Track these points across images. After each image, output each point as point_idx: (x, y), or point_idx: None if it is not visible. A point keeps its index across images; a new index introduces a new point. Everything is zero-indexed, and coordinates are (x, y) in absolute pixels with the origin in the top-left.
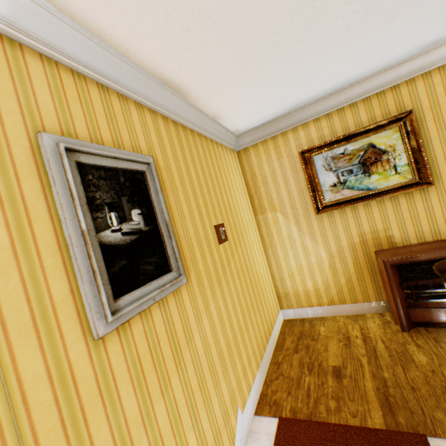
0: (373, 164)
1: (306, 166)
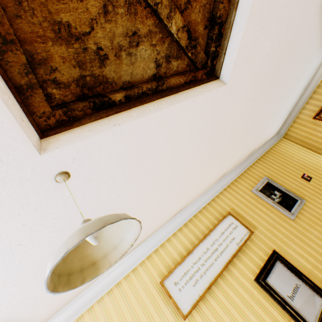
0: None
1: None
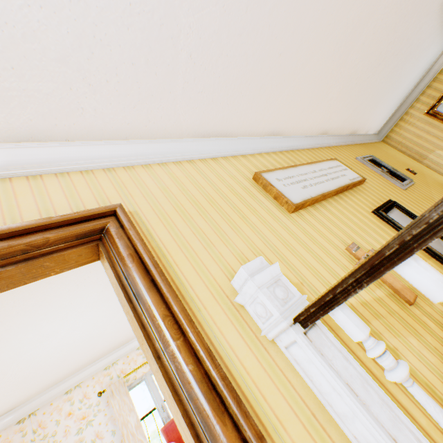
0: None
1: (435, 117)
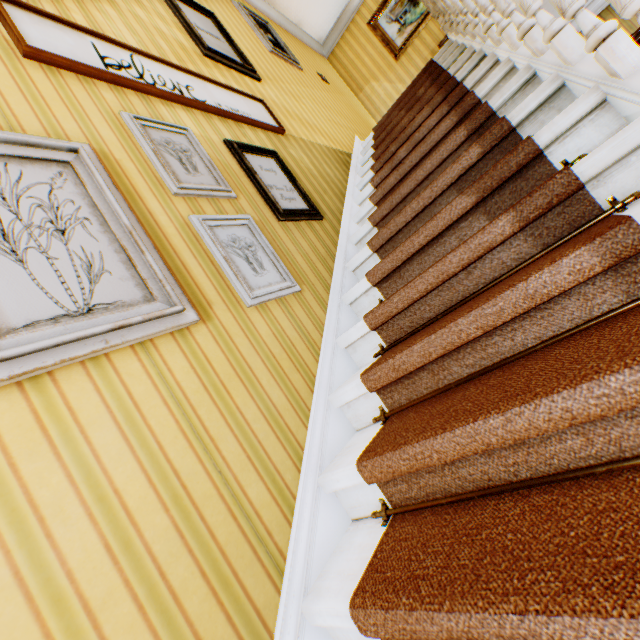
0: None
1: (375, 32)
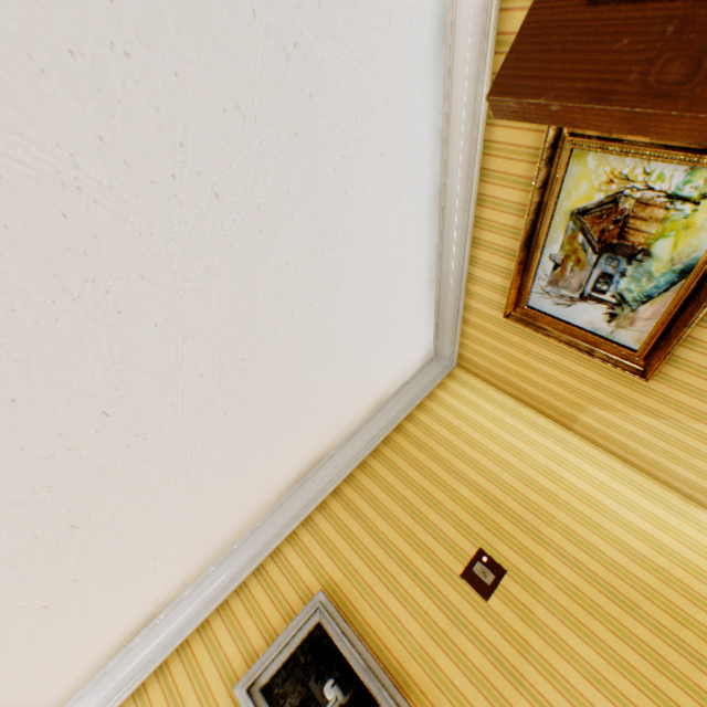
0: (625, 232)
1: (535, 326)
